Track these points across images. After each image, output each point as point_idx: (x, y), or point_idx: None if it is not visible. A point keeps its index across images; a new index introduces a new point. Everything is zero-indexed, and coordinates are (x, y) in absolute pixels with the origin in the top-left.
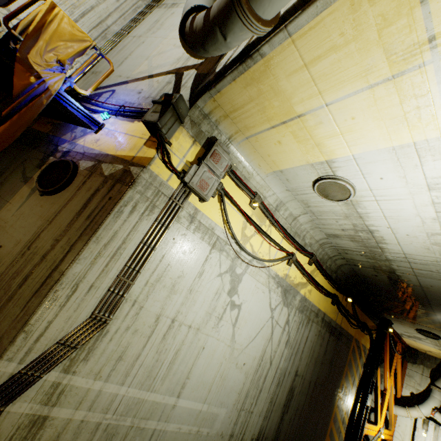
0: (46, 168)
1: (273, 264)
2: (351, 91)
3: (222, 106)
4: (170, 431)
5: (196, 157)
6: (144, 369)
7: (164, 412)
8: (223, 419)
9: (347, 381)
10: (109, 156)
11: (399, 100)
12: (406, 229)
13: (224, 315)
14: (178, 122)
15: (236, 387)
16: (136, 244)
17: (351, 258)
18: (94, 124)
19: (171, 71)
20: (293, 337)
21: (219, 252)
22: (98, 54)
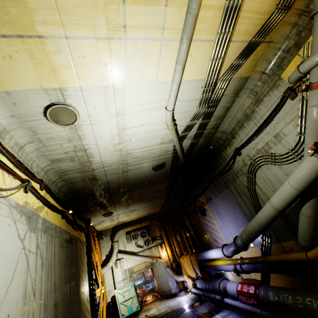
0: None
1: (14, 193)
2: (85, 35)
3: None
4: None
5: None
6: None
7: None
8: None
9: (83, 270)
10: None
11: (109, 55)
12: (104, 143)
13: None
14: None
15: None
16: None
17: (69, 177)
18: None
19: None
20: (46, 257)
21: None
22: None
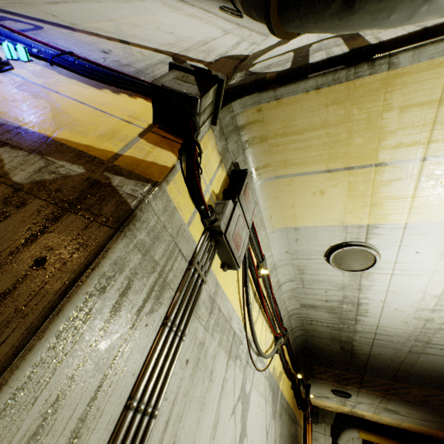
0: None
1: (271, 358)
2: None
3: (268, 122)
4: None
5: (221, 188)
6: None
7: None
8: None
9: None
10: (31, 135)
11: None
12: (400, 303)
13: None
14: (210, 120)
15: None
16: (110, 422)
17: (313, 328)
18: None
19: (162, 51)
20: None
21: (234, 362)
22: None
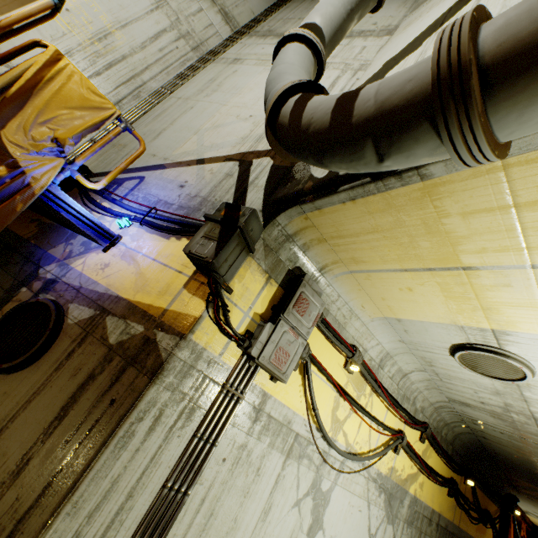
0: (9, 314)
1: (376, 460)
2: None
3: (319, 227)
4: None
5: (270, 304)
6: None
7: None
8: None
9: None
10: (122, 302)
11: None
12: None
13: None
14: (245, 252)
15: None
16: (153, 491)
17: (480, 429)
18: (103, 236)
19: (232, 156)
20: None
21: (297, 461)
22: (122, 128)
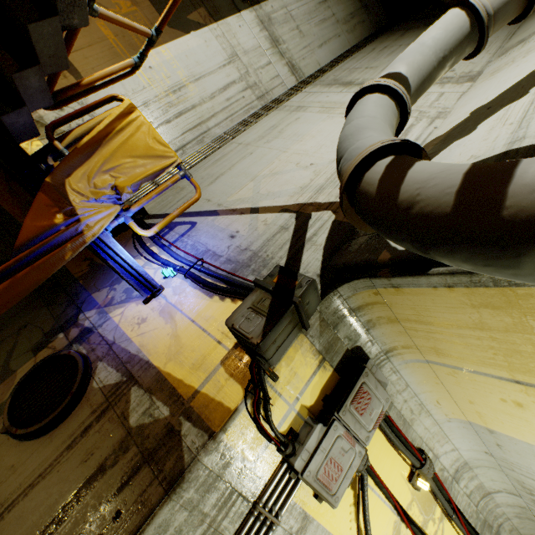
0: (39, 364)
1: None
2: None
3: (392, 305)
4: None
5: (321, 393)
6: None
7: None
8: None
9: None
10: (151, 370)
11: None
12: None
13: None
14: (298, 328)
15: None
16: None
17: None
18: (145, 286)
19: (289, 206)
20: None
21: None
22: (180, 176)
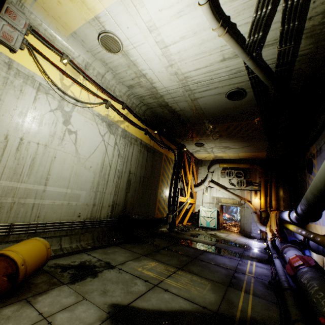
0: None
1: (94, 106)
2: None
3: None
4: (47, 204)
5: None
6: (9, 169)
7: (37, 194)
8: (85, 197)
9: (164, 176)
10: None
11: None
12: (156, 67)
13: (65, 138)
14: None
15: (89, 180)
16: None
17: (147, 102)
18: None
19: None
20: (123, 152)
21: (45, 95)
22: None
